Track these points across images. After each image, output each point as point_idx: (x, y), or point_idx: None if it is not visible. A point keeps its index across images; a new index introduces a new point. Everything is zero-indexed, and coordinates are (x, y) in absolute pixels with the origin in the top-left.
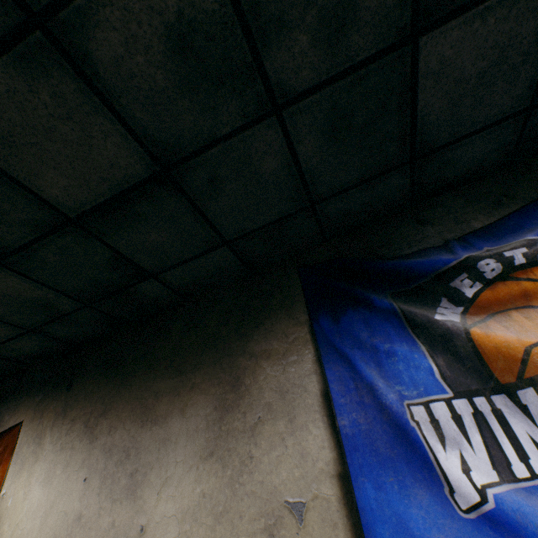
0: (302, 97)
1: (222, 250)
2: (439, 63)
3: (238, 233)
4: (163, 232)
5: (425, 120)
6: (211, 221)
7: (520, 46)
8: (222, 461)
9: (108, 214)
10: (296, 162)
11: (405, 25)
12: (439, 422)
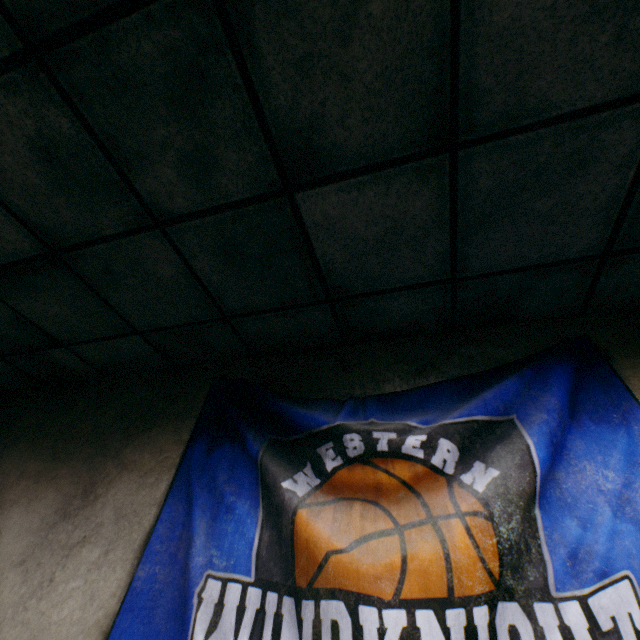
0: (183, 219)
1: (136, 339)
2: (326, 219)
3: (149, 326)
4: (66, 307)
5: (331, 266)
6: (116, 308)
7: (415, 221)
8: (26, 575)
9: (4, 278)
10: (195, 275)
11: (275, 180)
12: (224, 607)
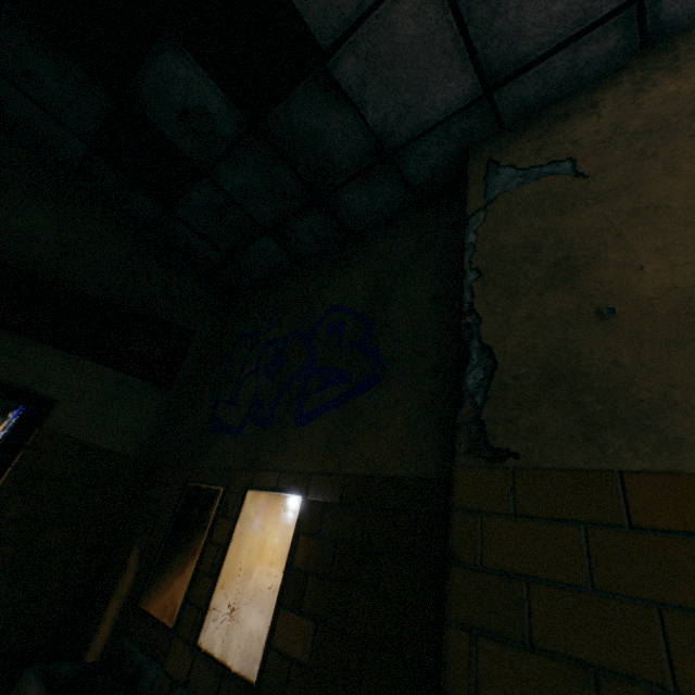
0: None
1: None
2: None
3: None
4: None
5: None
6: None
7: None
8: None
9: None
10: None
11: None
12: None
